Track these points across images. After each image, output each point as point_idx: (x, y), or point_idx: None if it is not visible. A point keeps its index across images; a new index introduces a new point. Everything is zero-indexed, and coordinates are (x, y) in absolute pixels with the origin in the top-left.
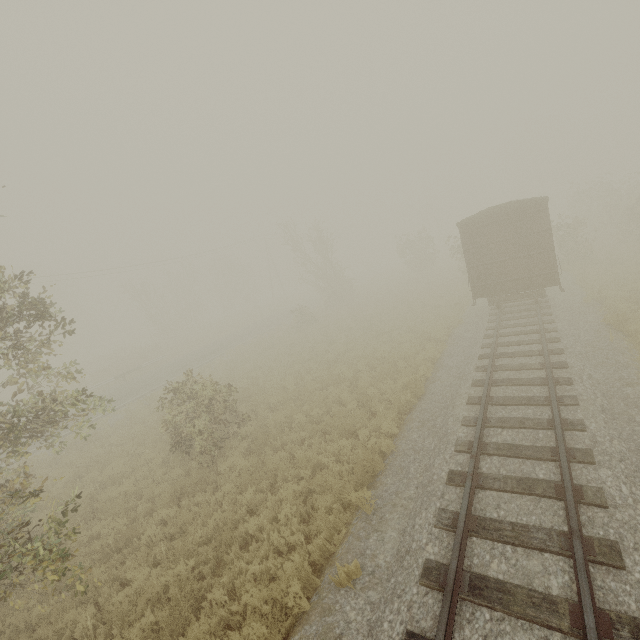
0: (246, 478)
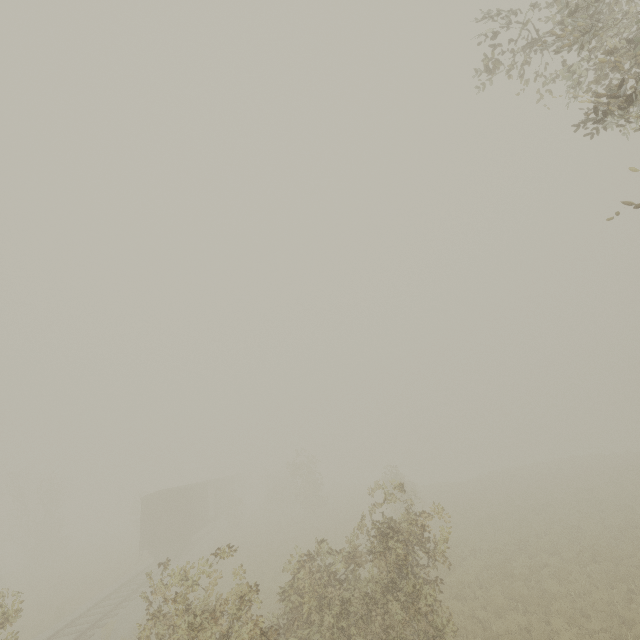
0: None
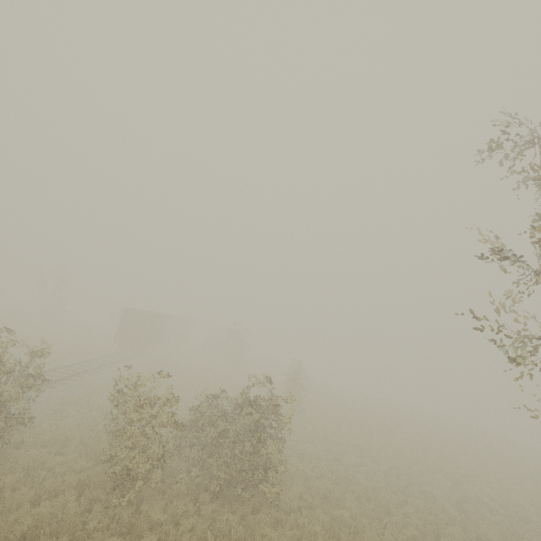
0: None
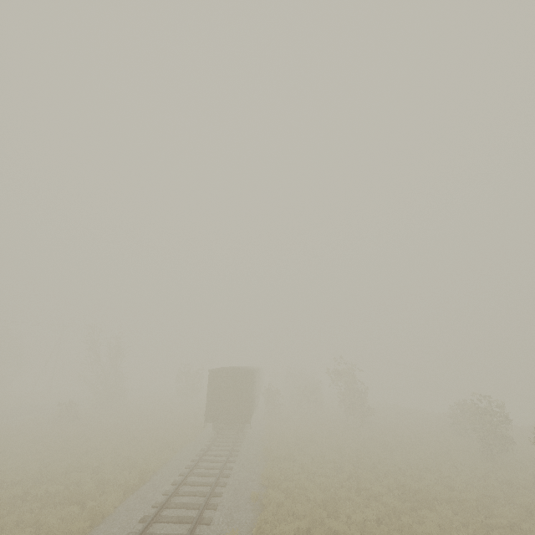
0: None
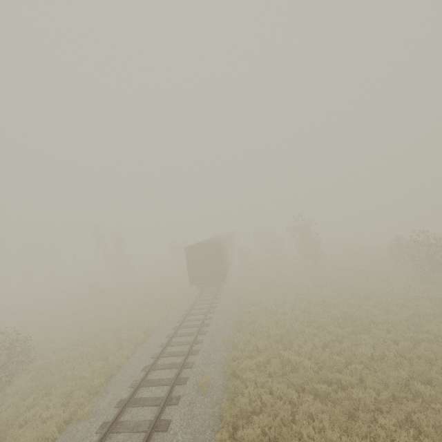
0: (30, 391)
